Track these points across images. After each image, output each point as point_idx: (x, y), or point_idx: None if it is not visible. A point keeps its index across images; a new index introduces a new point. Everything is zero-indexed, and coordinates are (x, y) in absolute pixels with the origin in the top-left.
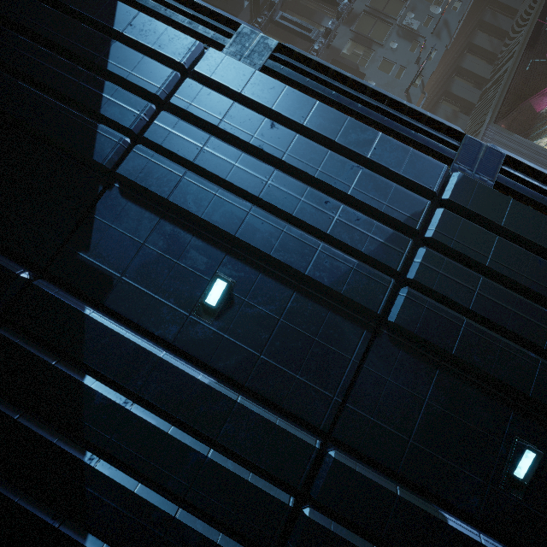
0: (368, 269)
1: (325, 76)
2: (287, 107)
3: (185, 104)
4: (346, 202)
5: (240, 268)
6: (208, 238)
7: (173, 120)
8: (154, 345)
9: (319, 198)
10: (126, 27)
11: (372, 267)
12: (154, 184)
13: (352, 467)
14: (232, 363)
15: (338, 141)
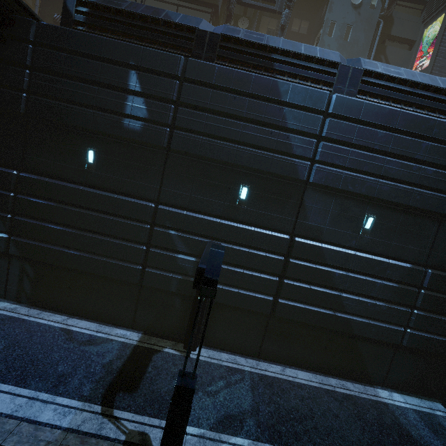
0: (438, 195)
1: (394, 84)
2: (385, 120)
3: (333, 135)
4: (421, 163)
5: (375, 209)
6: (358, 199)
7: (329, 146)
8: (350, 250)
9: (410, 167)
10: (287, 97)
11: (438, 193)
12: (330, 183)
13: (438, 273)
14: (381, 249)
15: (415, 132)
